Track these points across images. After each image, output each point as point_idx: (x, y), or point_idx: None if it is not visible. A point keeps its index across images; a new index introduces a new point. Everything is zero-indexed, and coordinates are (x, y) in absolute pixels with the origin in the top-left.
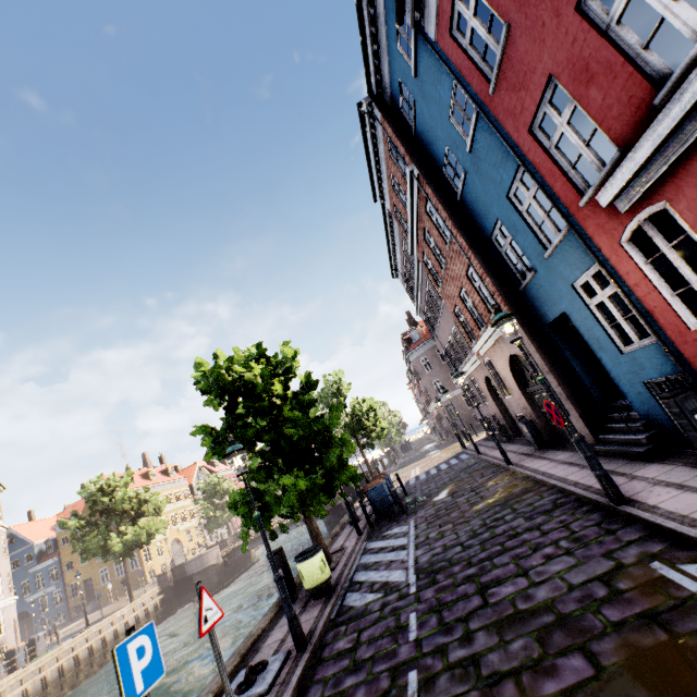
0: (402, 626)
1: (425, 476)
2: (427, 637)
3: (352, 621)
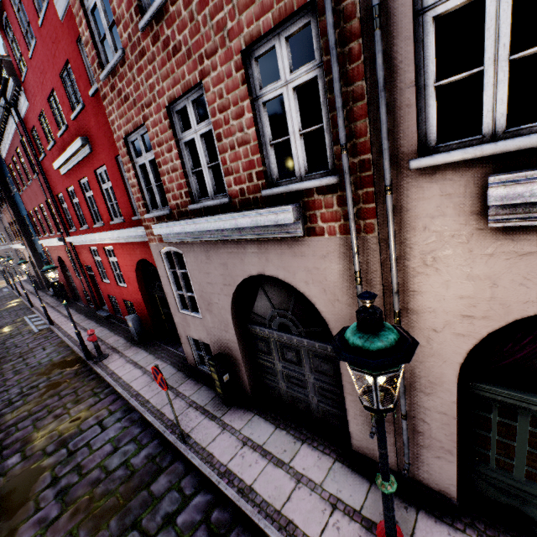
0: None
1: None
2: None
3: None
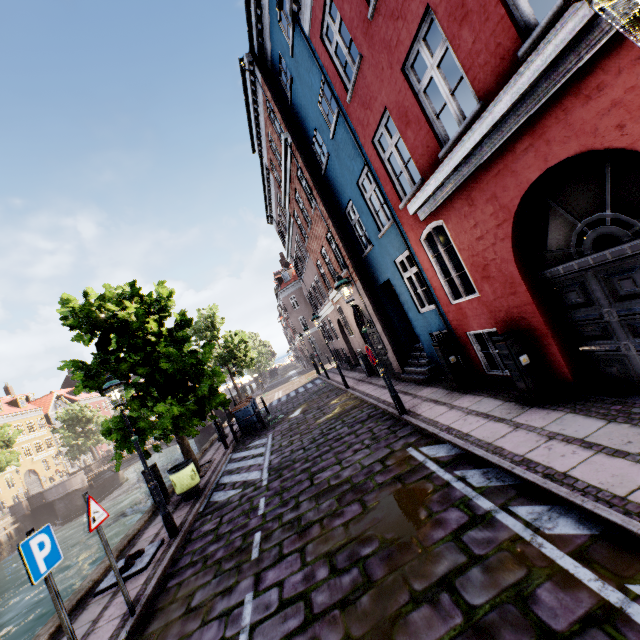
0: (254, 507)
1: (286, 398)
2: (271, 511)
3: (216, 511)
